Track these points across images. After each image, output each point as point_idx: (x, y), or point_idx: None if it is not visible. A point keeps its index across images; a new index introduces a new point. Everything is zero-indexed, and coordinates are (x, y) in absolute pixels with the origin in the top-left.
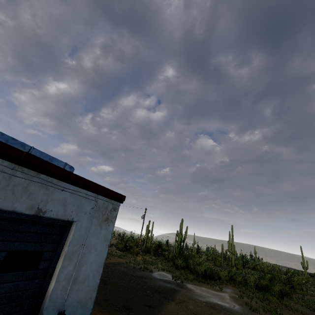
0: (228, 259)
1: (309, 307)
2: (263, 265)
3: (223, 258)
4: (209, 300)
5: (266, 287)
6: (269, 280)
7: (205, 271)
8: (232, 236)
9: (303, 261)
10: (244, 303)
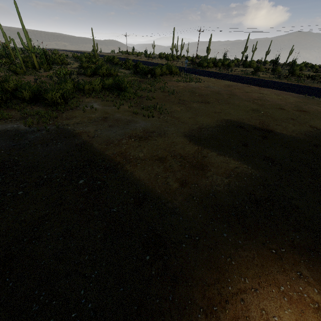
0: (10, 57)
1: (143, 90)
2: (55, 56)
3: (8, 59)
4: (122, 131)
5: (117, 86)
6: (91, 74)
7: (60, 96)
8: (22, 22)
9: (94, 44)
10: (131, 113)
